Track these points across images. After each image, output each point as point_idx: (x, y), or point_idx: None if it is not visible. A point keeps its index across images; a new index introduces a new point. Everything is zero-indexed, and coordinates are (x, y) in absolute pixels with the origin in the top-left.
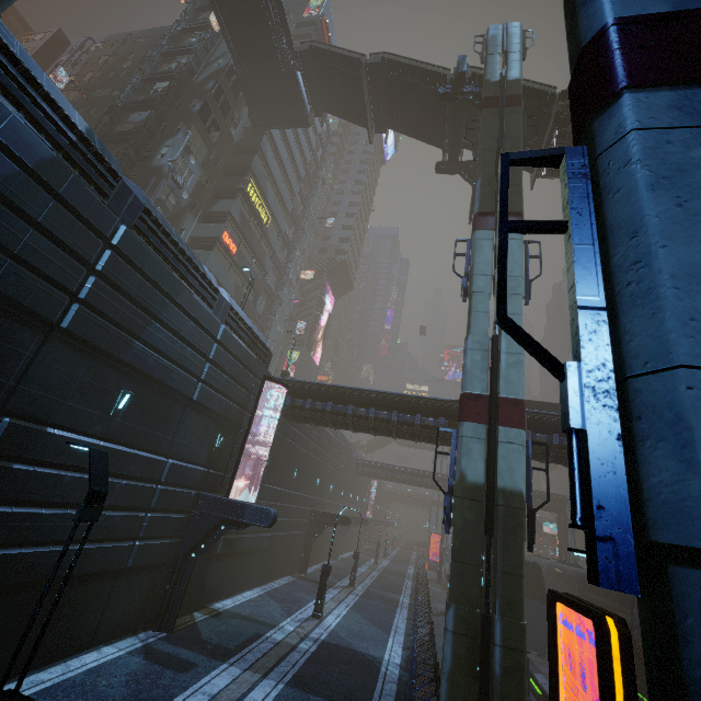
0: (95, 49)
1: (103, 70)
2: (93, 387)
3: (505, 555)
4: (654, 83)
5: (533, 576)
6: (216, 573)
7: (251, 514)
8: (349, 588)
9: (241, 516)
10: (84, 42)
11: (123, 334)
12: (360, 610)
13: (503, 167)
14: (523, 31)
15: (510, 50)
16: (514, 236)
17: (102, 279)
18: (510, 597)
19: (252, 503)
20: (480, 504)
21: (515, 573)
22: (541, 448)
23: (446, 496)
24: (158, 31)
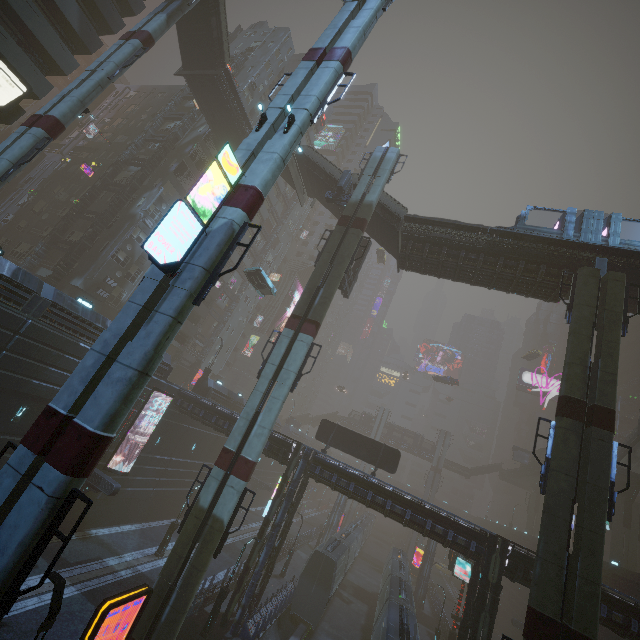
0: (130, 97)
1: (128, 118)
2: (0, 407)
3: (197, 556)
4: (24, 445)
5: (328, 568)
6: (97, 510)
7: (103, 484)
8: None
9: (98, 484)
10: (123, 91)
11: (23, 378)
12: None
13: (5, 447)
14: (399, 155)
15: (378, 175)
16: (304, 339)
17: (12, 351)
18: (189, 581)
19: (124, 472)
20: (199, 521)
21: (197, 567)
22: (325, 481)
23: (188, 509)
24: (173, 89)
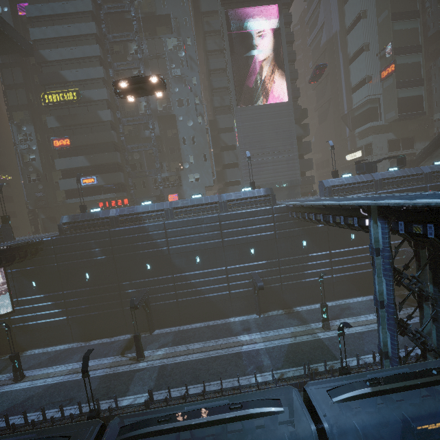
0: None
1: None
2: None
3: None
4: None
5: None
6: (24, 338)
7: None
8: (129, 361)
9: None
10: None
11: None
12: (53, 388)
13: None
14: None
15: None
16: None
17: None
18: None
19: None
20: None
21: None
22: None
23: None
24: None
